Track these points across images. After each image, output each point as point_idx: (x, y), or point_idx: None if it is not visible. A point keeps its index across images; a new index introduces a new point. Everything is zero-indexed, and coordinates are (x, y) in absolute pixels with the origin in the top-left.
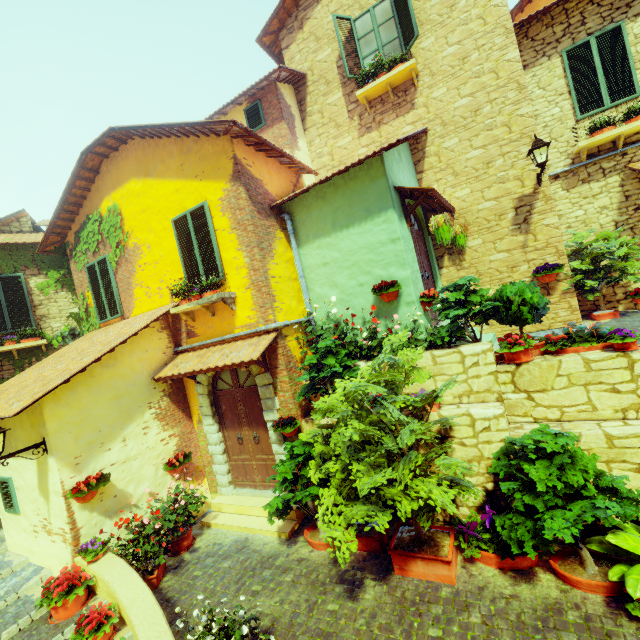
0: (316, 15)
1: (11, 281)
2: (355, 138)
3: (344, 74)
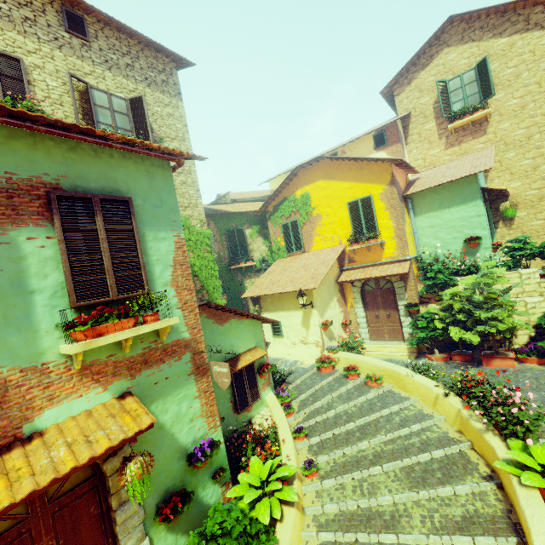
0: (421, 77)
1: (239, 231)
2: (442, 150)
3: (438, 112)
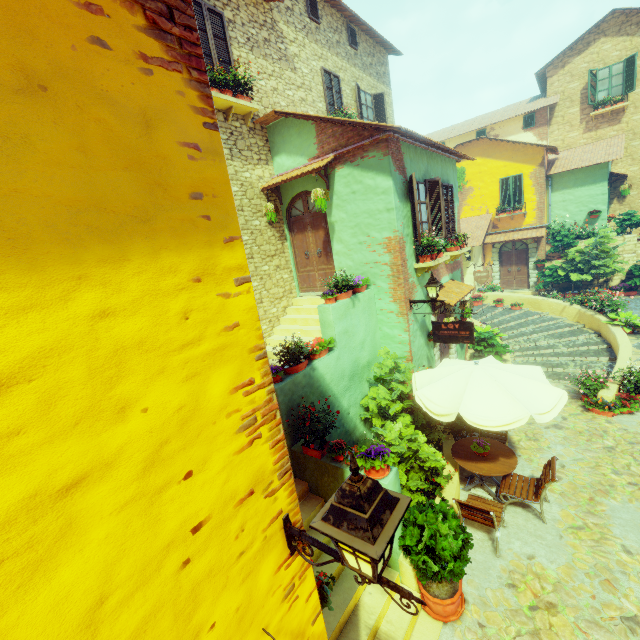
0: (575, 62)
1: None
2: (580, 134)
3: (583, 98)
